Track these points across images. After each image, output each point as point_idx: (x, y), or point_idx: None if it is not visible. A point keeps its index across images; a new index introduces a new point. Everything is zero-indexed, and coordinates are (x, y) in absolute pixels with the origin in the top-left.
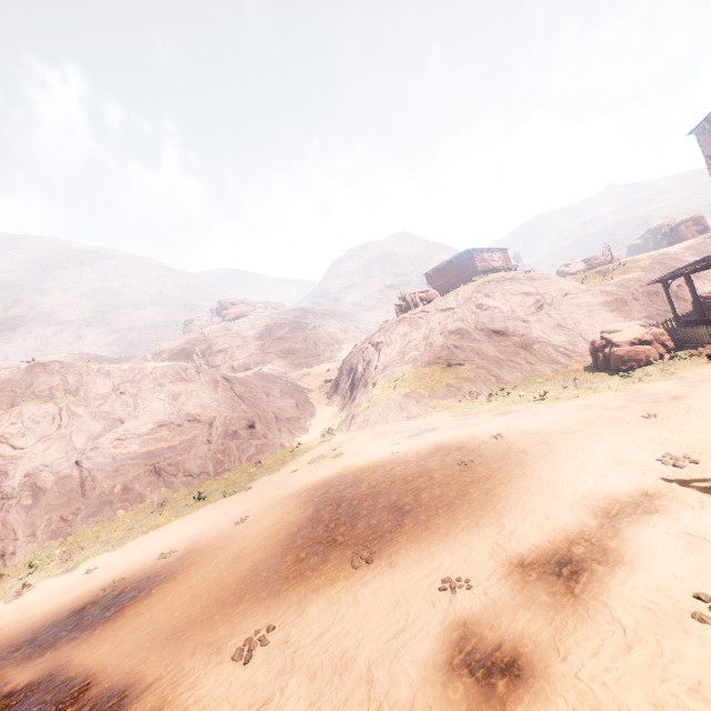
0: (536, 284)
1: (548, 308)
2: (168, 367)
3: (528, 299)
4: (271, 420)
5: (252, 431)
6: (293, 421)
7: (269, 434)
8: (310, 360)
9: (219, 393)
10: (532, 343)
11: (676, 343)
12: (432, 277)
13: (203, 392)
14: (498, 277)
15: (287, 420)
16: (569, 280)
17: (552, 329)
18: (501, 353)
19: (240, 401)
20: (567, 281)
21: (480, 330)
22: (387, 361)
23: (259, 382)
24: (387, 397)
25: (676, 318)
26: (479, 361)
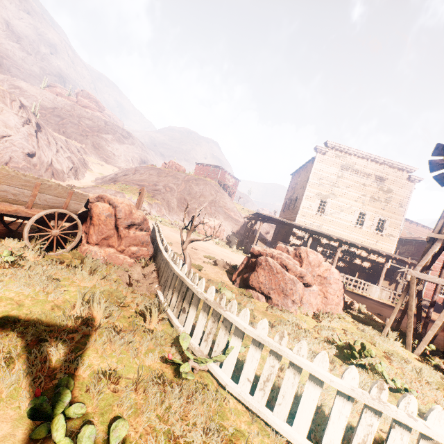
0: (218, 194)
1: (213, 205)
2: (2, 90)
3: (210, 197)
4: (47, 162)
5: (29, 158)
6: (60, 172)
7: (38, 166)
8: (110, 160)
9: (24, 127)
10: (193, 212)
11: (228, 239)
12: (199, 167)
13: (14, 119)
14: (209, 181)
15: (57, 168)
16: (232, 202)
17: (206, 213)
18: (177, 207)
19: (35, 140)
20: (231, 202)
21: (180, 194)
22: (133, 179)
23: (62, 144)
24: (110, 188)
25: (243, 236)
26: (165, 203)
